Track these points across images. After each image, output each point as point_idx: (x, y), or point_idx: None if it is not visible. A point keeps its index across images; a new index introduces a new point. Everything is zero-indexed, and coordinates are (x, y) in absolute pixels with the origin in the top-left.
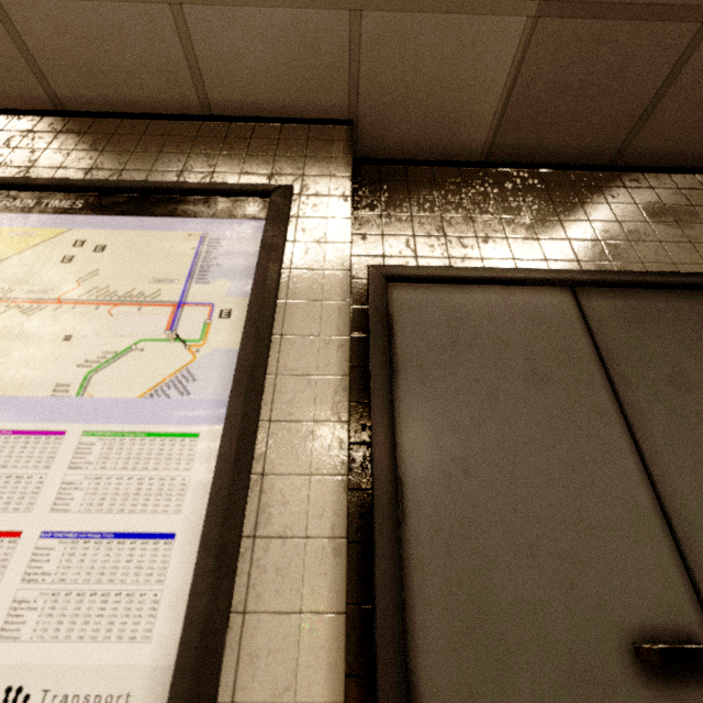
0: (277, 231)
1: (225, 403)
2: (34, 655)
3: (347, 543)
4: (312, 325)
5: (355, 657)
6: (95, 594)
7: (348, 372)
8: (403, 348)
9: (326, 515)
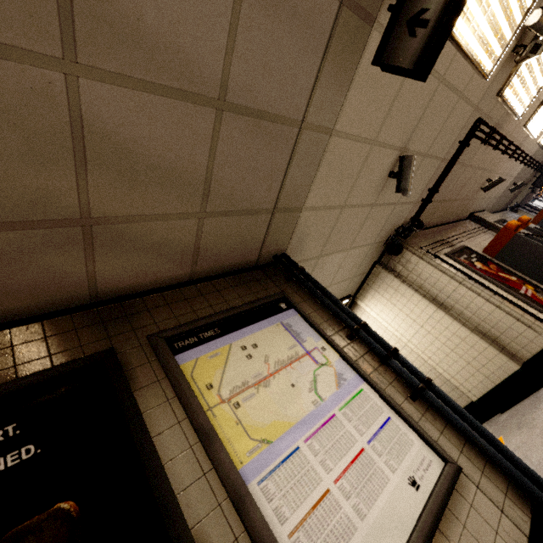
0: None
1: None
2: None
3: None
4: None
5: None
6: None
7: None
8: None
9: None
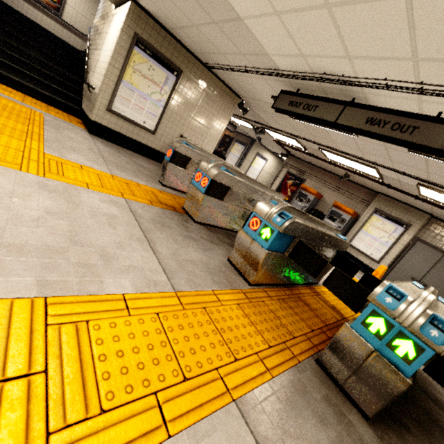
0: (404, 231)
1: (390, 246)
2: (373, 253)
3: (394, 259)
4: (401, 243)
5: (390, 265)
6: (376, 252)
7: (402, 249)
8: (413, 248)
9: (393, 257)
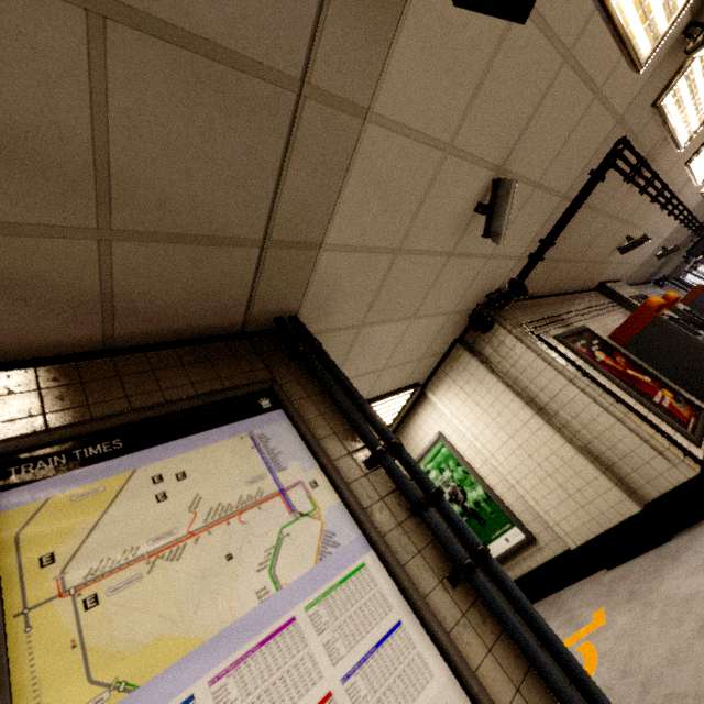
0: None
1: None
2: None
3: None
4: None
5: None
6: None
7: None
8: None
9: None
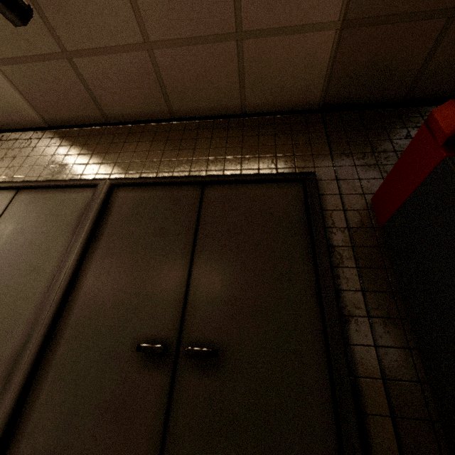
0: None
1: None
2: None
3: None
4: None
5: None
6: None
7: None
8: None
9: None
